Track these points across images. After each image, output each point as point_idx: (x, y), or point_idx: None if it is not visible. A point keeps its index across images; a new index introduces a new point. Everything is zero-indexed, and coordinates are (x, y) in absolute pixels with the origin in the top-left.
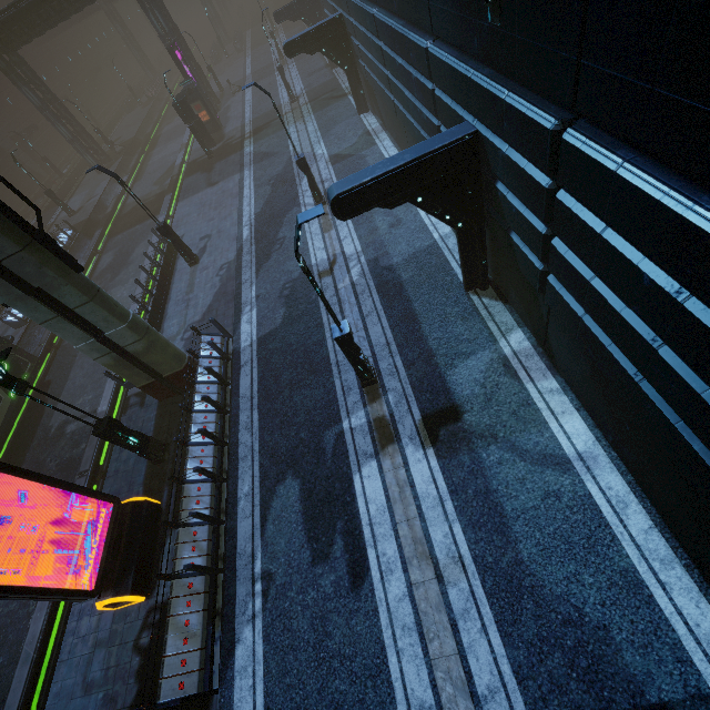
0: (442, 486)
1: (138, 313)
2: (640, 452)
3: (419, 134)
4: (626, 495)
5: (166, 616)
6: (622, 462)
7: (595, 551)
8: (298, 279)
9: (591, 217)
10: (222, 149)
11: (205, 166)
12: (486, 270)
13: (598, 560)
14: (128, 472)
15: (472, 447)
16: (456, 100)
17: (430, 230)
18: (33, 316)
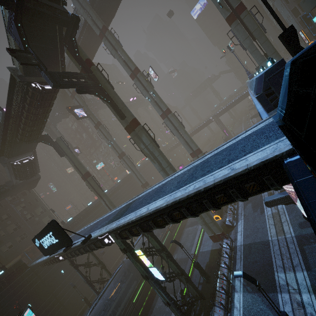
0: None
1: None
2: None
3: None
4: None
5: (226, 216)
6: None
7: None
8: None
9: None
10: None
11: None
12: None
13: None
14: None
15: None
16: None
17: None
18: None
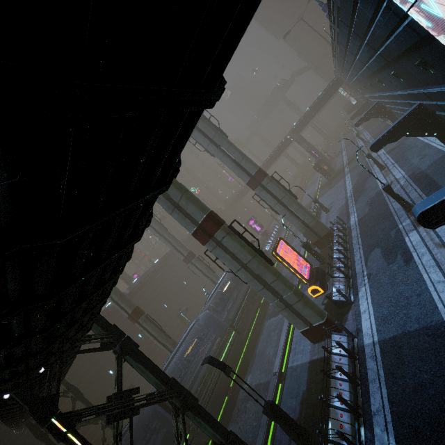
0: None
1: None
2: None
3: None
4: None
5: (332, 285)
6: None
7: None
8: (374, 196)
9: (443, 102)
10: (334, 175)
11: (328, 184)
12: None
13: None
14: None
15: None
16: (414, 100)
17: (443, 150)
18: (285, 216)
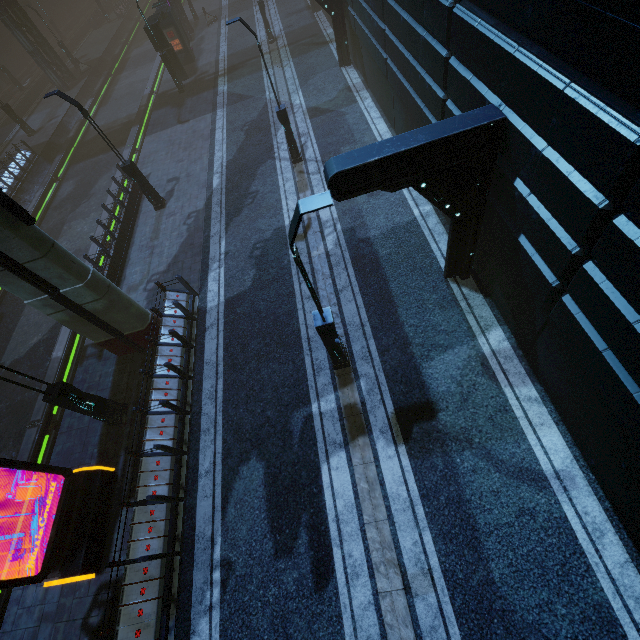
0: (413, 488)
1: (98, 253)
2: (633, 492)
3: (414, 103)
4: (603, 523)
5: (118, 605)
6: (601, 487)
7: (569, 580)
8: (270, 239)
9: None
10: (194, 83)
11: (176, 101)
12: (472, 261)
13: (572, 590)
14: (82, 430)
15: (445, 450)
16: (478, 75)
17: (411, 205)
18: None
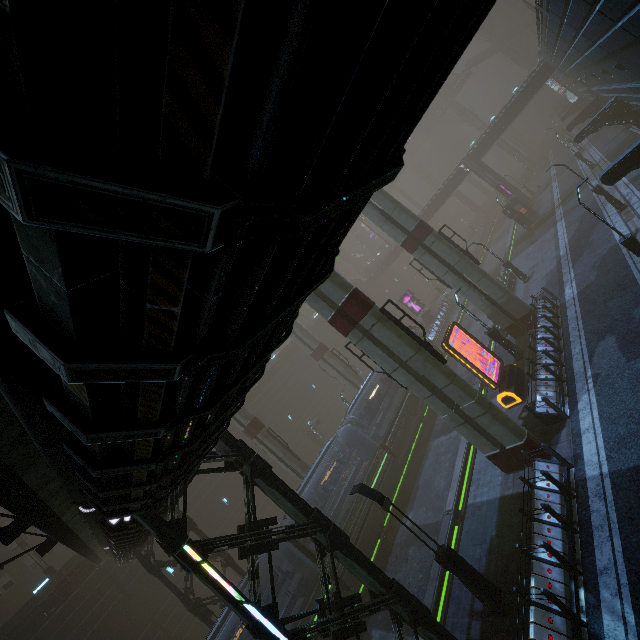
0: None
1: None
2: None
3: None
4: None
5: (534, 391)
6: None
7: None
8: (606, 254)
9: None
10: (538, 222)
11: (527, 237)
12: None
13: None
14: None
15: None
16: None
17: None
18: (460, 290)
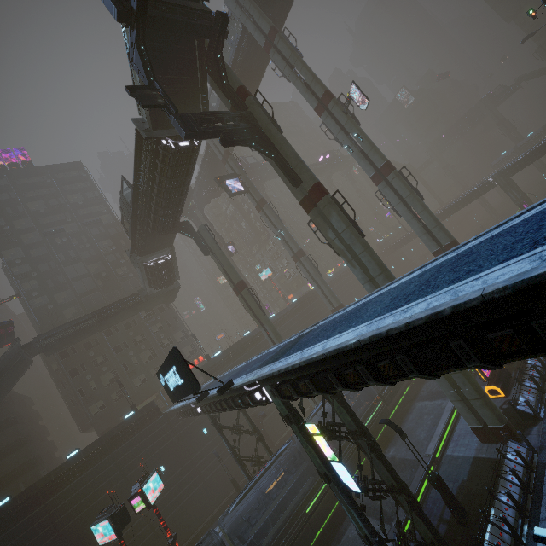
0: None
1: None
2: None
3: None
4: None
5: (518, 392)
6: None
7: None
8: None
9: None
10: None
11: None
12: None
13: None
14: None
15: None
16: None
17: None
18: None
